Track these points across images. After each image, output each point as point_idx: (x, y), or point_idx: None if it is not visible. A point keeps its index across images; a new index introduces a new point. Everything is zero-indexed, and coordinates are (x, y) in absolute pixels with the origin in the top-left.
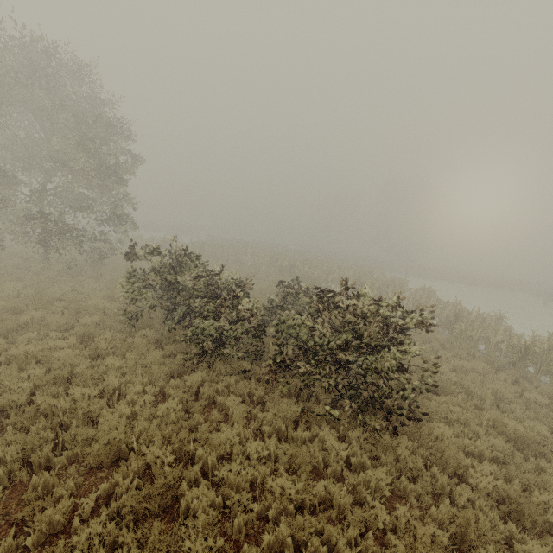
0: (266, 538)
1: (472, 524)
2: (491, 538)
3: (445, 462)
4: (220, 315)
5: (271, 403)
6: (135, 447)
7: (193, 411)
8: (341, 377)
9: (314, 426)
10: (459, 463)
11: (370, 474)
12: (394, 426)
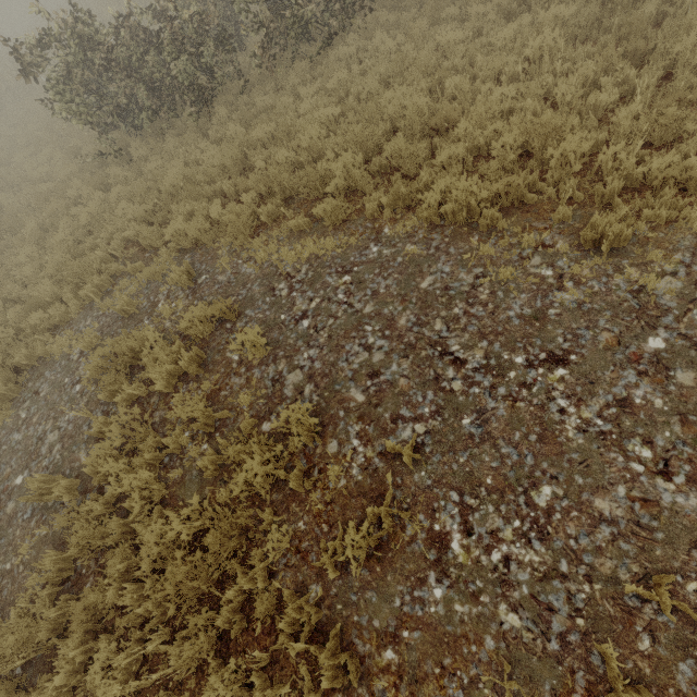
0: (351, 100)
1: (434, 8)
2: (445, 8)
3: (409, 7)
4: (181, 48)
5: (286, 83)
6: (246, 151)
7: (249, 123)
8: (314, 7)
9: (324, 62)
10: (416, 3)
11: (374, 42)
12: (369, 8)
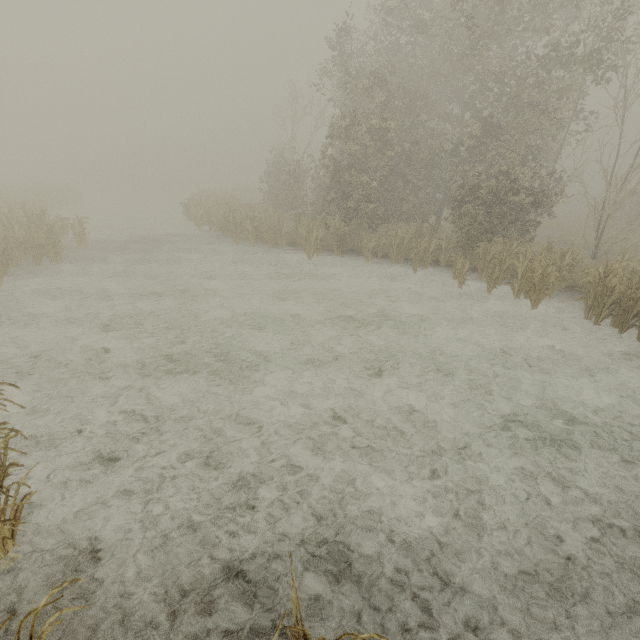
0: None
1: None
2: None
3: None
4: None
5: None
6: None
7: None
8: None
9: None
10: None
11: None
12: None
